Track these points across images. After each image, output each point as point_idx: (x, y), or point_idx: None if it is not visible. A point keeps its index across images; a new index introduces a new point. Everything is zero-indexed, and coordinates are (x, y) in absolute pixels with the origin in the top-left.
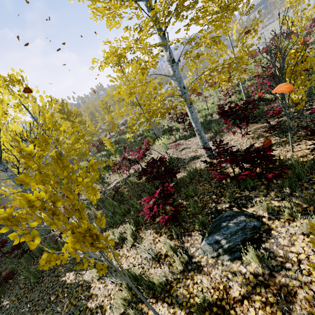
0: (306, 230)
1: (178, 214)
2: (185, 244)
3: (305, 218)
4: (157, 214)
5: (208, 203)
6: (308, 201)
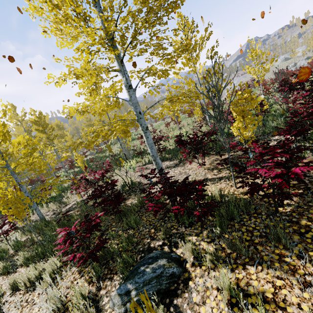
0: (219, 284)
1: (95, 252)
2: (101, 291)
3: (225, 267)
4: (75, 249)
5: (145, 237)
6: (230, 246)
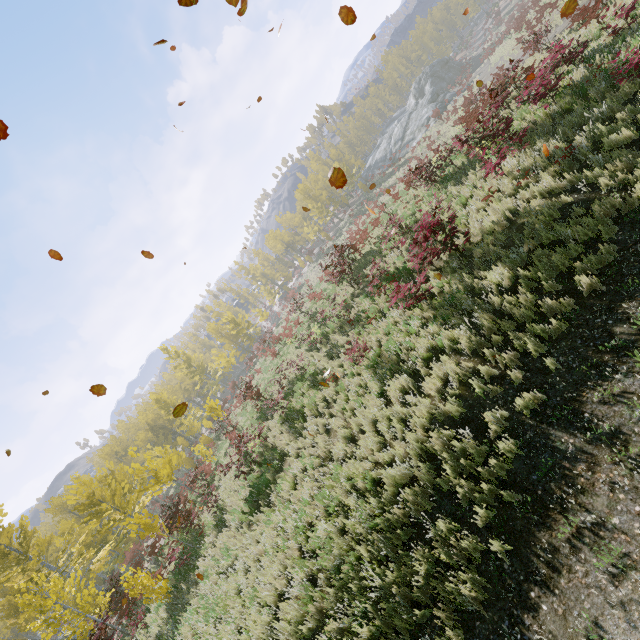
0: None
1: None
2: None
3: None
4: None
5: None
6: None
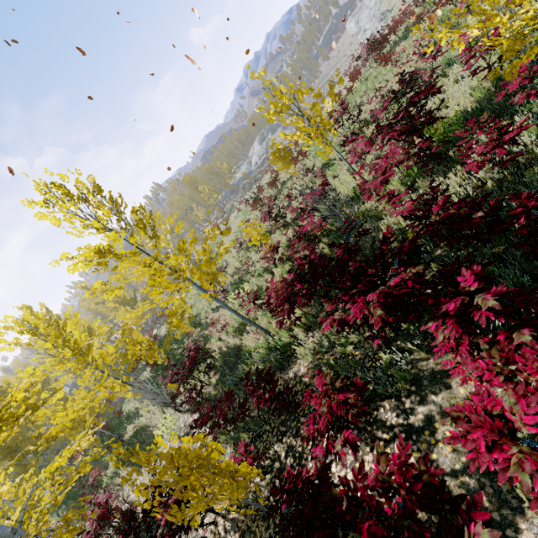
0: None
1: None
2: None
3: None
4: None
5: None
6: None
